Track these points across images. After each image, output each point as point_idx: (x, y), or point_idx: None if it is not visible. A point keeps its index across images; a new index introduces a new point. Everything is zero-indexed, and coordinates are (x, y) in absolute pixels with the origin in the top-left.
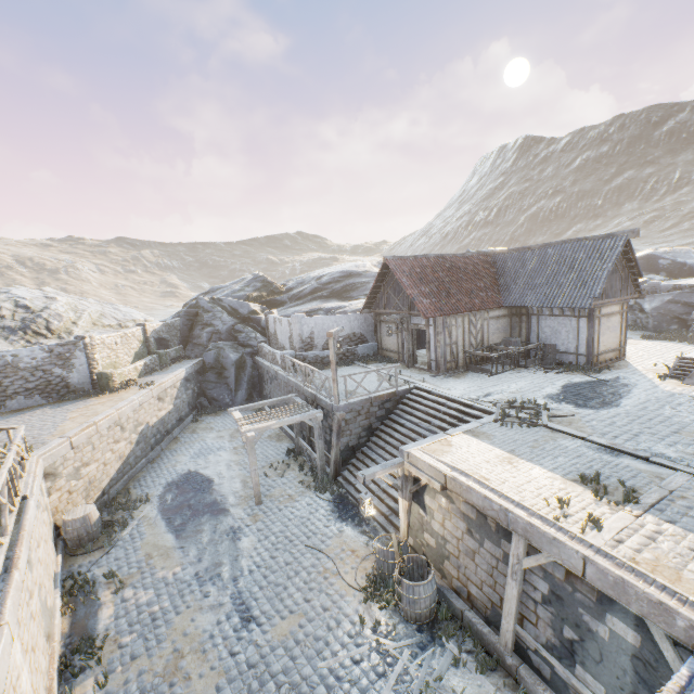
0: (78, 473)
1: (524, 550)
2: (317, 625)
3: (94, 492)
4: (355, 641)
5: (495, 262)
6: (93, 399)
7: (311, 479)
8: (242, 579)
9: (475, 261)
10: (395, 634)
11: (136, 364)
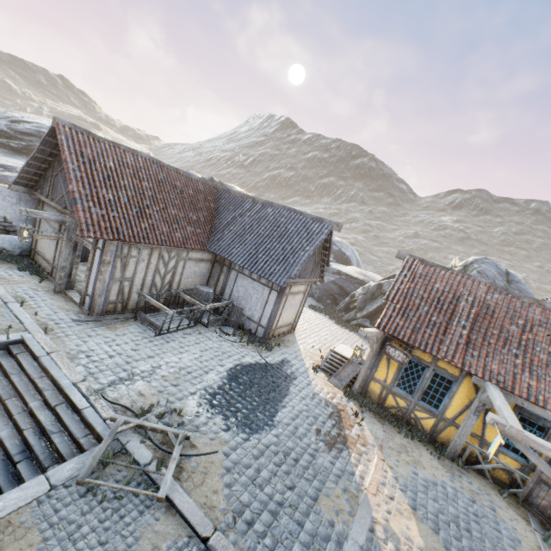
0: None
1: None
2: None
3: None
4: None
5: (219, 198)
6: None
7: None
8: None
9: (199, 188)
10: None
11: None
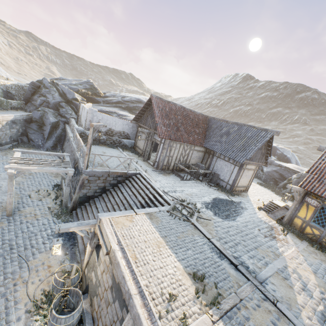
0: None
1: None
2: None
3: None
4: None
5: (209, 122)
6: None
7: (57, 207)
8: None
9: (199, 118)
10: None
11: None
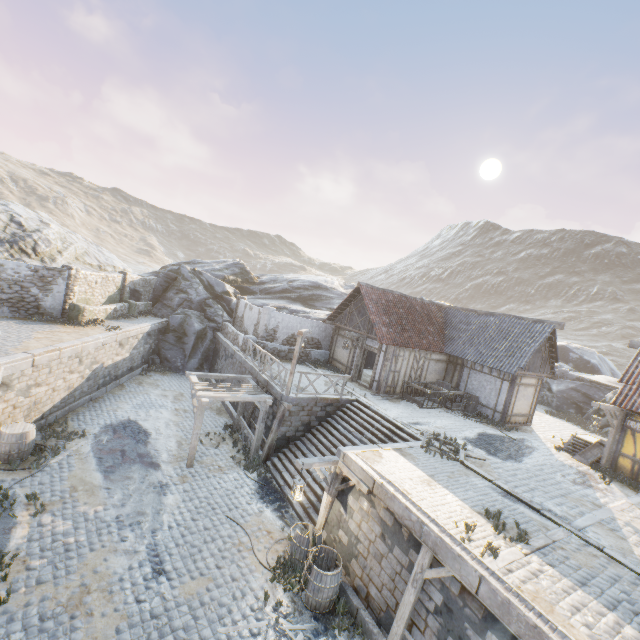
0: (28, 391)
1: (429, 561)
2: (223, 591)
3: (35, 414)
4: (256, 615)
5: (445, 314)
6: (59, 326)
7: (242, 457)
8: (161, 532)
9: (430, 309)
10: (293, 617)
11: (107, 307)
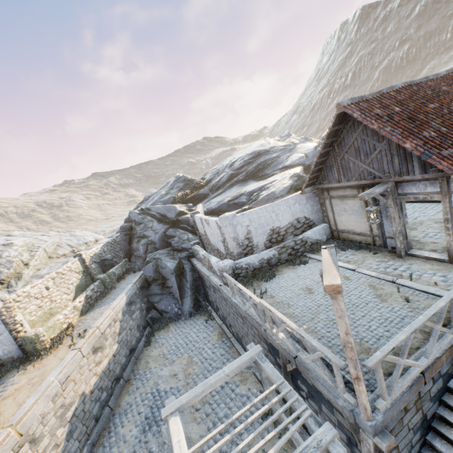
0: None
1: None
2: None
3: None
4: None
5: None
6: (15, 378)
7: None
8: None
9: None
10: None
11: (74, 303)
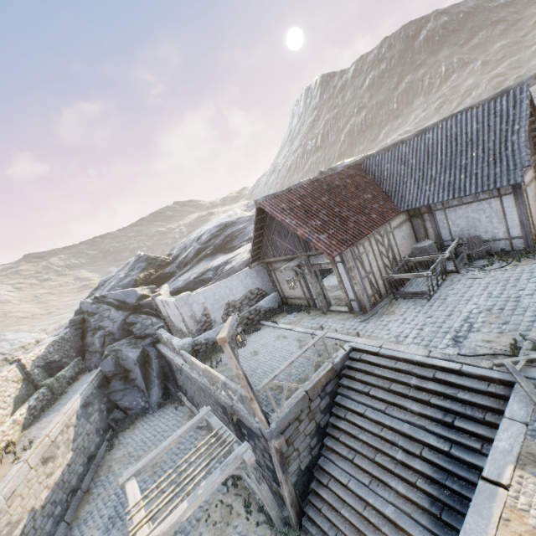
0: None
1: None
2: None
3: None
4: None
5: (368, 169)
6: None
7: (267, 533)
8: None
9: (349, 174)
10: None
11: (13, 417)
